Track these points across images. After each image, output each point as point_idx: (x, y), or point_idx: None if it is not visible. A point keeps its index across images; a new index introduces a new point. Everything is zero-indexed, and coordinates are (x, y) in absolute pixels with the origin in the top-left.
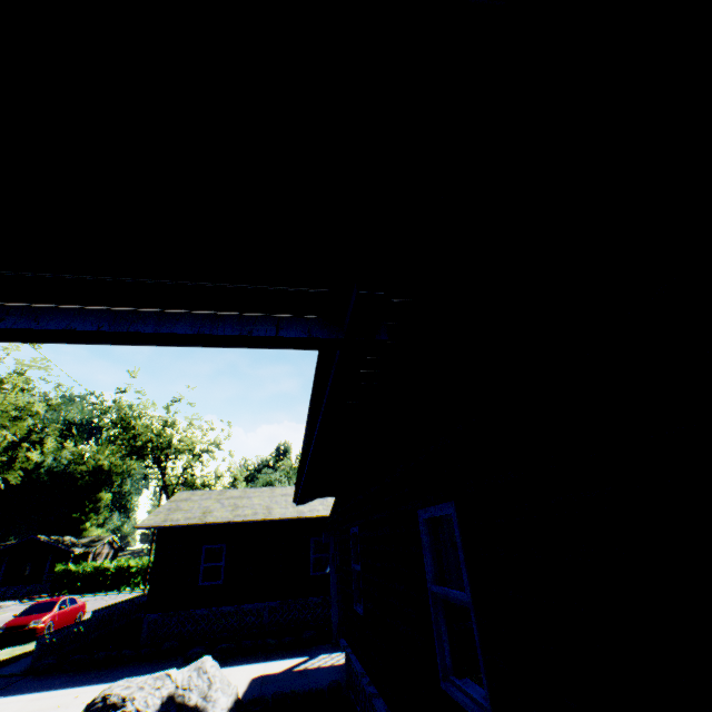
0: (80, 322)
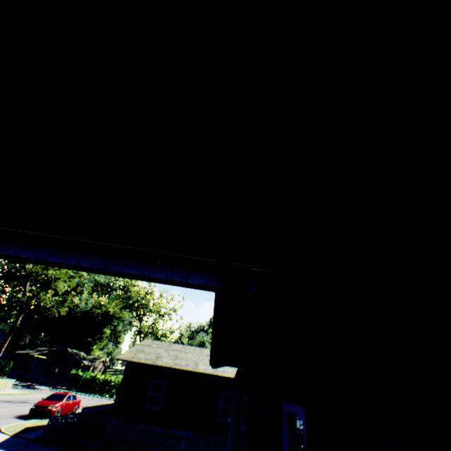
0: (85, 261)
